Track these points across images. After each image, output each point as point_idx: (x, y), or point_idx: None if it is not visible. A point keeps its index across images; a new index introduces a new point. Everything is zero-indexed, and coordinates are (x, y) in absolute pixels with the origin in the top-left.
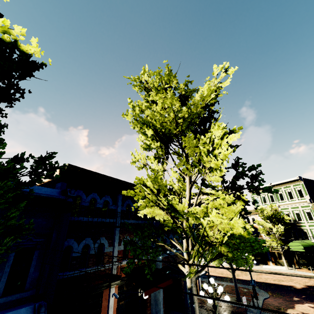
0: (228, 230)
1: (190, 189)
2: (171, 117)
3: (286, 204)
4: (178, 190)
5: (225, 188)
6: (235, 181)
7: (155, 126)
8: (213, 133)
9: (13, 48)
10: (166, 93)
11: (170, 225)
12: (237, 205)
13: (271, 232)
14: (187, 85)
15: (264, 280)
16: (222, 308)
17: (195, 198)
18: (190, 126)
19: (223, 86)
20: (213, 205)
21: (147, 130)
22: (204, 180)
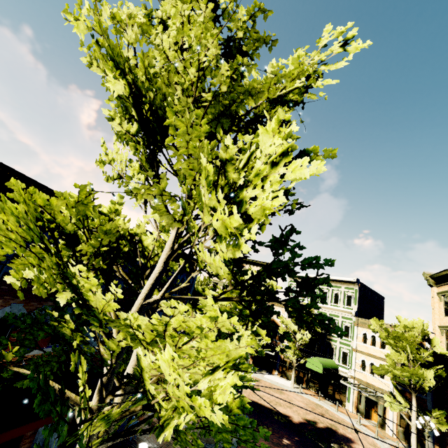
0: (186, 408)
1: (169, 256)
2: (189, 79)
3: (326, 307)
4: (152, 248)
5: (238, 285)
6: (265, 277)
7: (135, 77)
8: (258, 140)
9: None
10: None
11: (67, 333)
12: (241, 343)
13: (292, 336)
14: (255, 16)
15: (257, 398)
16: None
17: None
18: (223, 118)
19: (326, 83)
20: (182, 323)
21: (112, 77)
22: (193, 253)
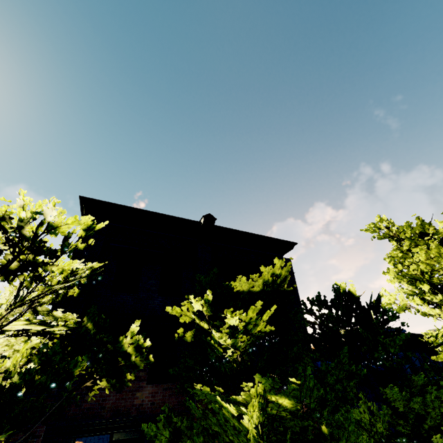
0: None
1: None
2: (442, 266)
3: None
4: None
5: None
6: None
7: (430, 281)
8: None
9: (379, 298)
10: (423, 240)
11: None
12: None
13: None
14: None
15: None
16: None
17: None
18: None
19: None
20: None
21: (421, 285)
22: None
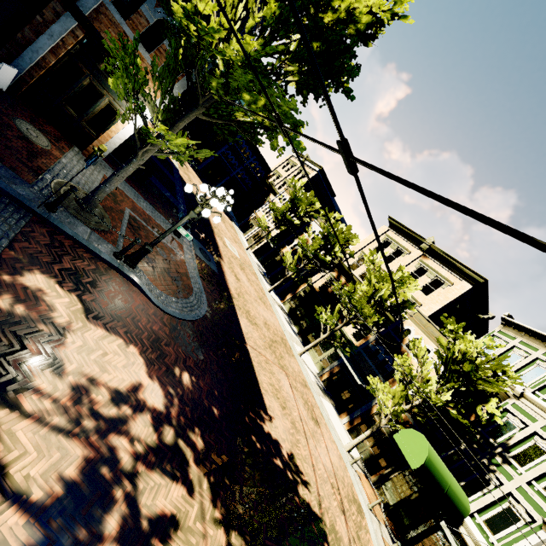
0: None
1: None
2: None
3: None
4: None
5: None
6: None
7: None
8: None
9: None
10: None
11: None
12: None
13: None
14: None
15: (261, 363)
16: (12, 134)
17: (387, 233)
18: None
19: None
20: None
21: None
22: None
